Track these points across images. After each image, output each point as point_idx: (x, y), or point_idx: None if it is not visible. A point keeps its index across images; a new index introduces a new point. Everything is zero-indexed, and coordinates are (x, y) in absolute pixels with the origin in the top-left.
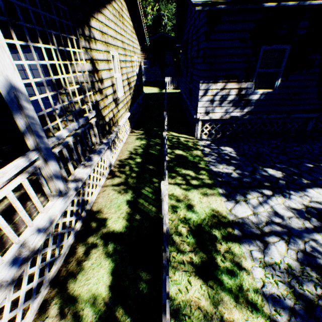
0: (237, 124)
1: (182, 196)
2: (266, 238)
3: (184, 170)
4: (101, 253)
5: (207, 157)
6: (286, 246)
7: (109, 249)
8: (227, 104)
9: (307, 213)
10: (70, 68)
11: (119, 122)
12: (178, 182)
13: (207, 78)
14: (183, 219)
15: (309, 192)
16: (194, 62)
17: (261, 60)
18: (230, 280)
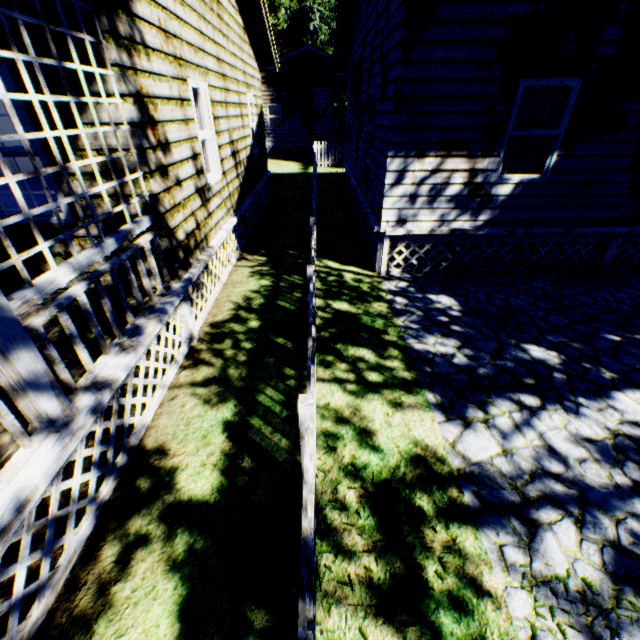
0: (462, 245)
1: (348, 412)
2: (533, 514)
3: (352, 347)
4: (157, 561)
5: (401, 317)
6: (577, 532)
7: (178, 548)
8: (445, 205)
9: (617, 449)
10: (76, 114)
11: (211, 239)
12: (340, 377)
13: (404, 147)
14: (350, 467)
15: (617, 401)
16: (377, 111)
17: (518, 111)
18: (458, 627)
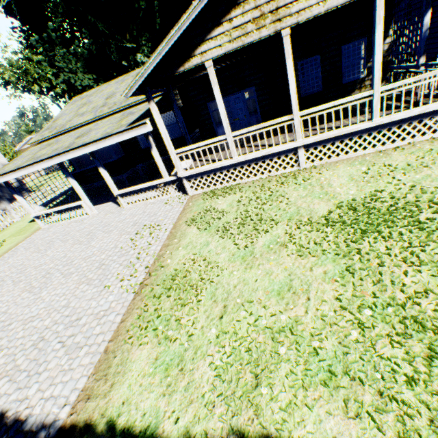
0: None
1: None
2: None
3: None
4: None
5: None
6: None
7: None
8: None
9: None
10: (400, 37)
11: None
12: None
13: None
14: None
15: None
16: None
17: None
18: None
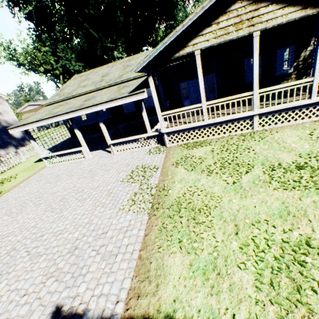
0: None
1: None
2: None
3: None
4: None
5: None
6: None
7: None
8: None
9: None
10: None
11: None
12: None
13: None
14: None
15: None
16: None
17: None
18: None
